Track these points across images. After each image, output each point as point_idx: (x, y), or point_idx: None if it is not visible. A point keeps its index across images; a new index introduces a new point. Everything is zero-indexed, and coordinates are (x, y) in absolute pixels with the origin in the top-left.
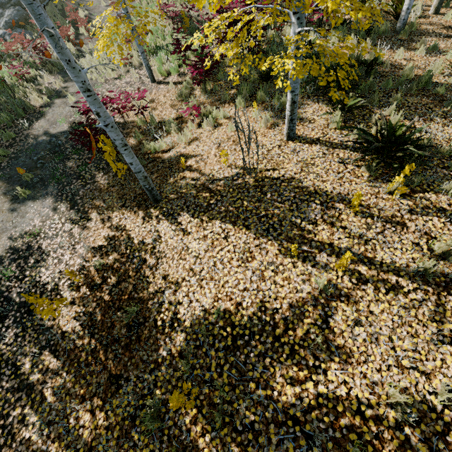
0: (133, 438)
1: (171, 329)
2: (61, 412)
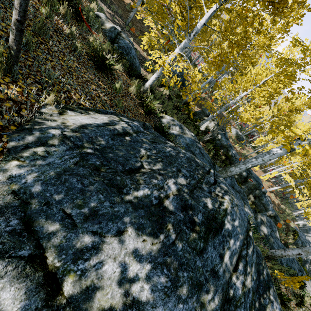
0: (126, 9)
1: (124, 2)
2: (114, 0)
